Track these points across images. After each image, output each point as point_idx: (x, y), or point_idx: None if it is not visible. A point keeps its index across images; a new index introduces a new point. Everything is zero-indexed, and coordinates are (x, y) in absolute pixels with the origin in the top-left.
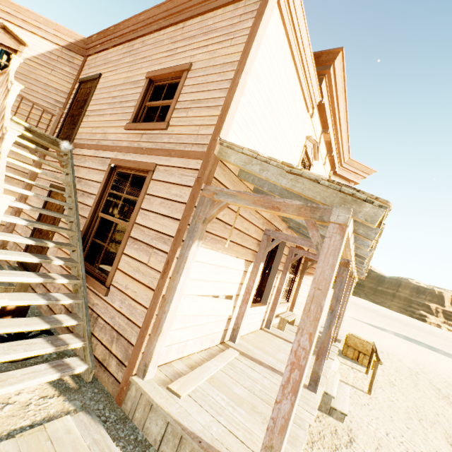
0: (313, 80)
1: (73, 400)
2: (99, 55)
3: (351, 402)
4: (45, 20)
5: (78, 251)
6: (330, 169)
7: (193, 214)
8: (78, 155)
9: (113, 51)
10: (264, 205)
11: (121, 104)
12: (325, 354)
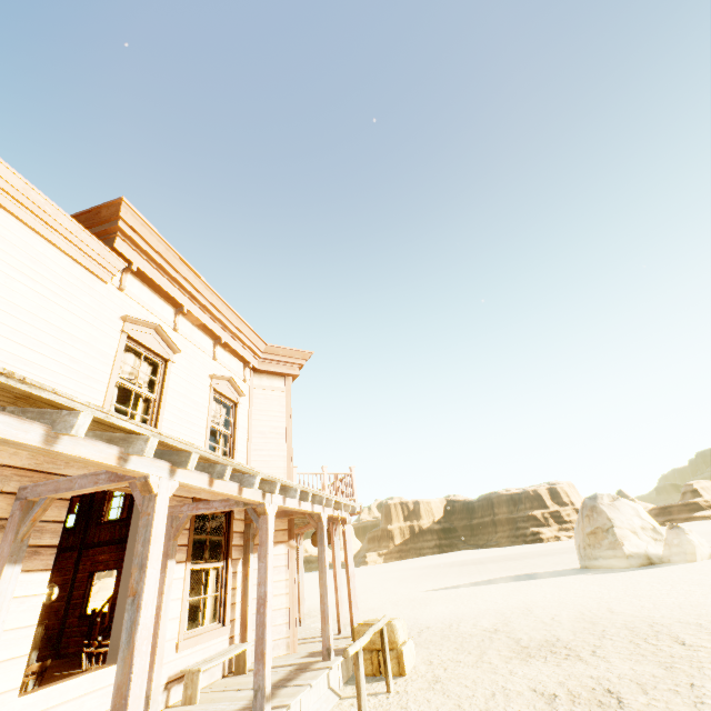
0: (82, 236)
1: None
2: None
3: None
4: None
5: None
6: (242, 365)
7: None
8: None
9: None
10: None
11: None
12: None
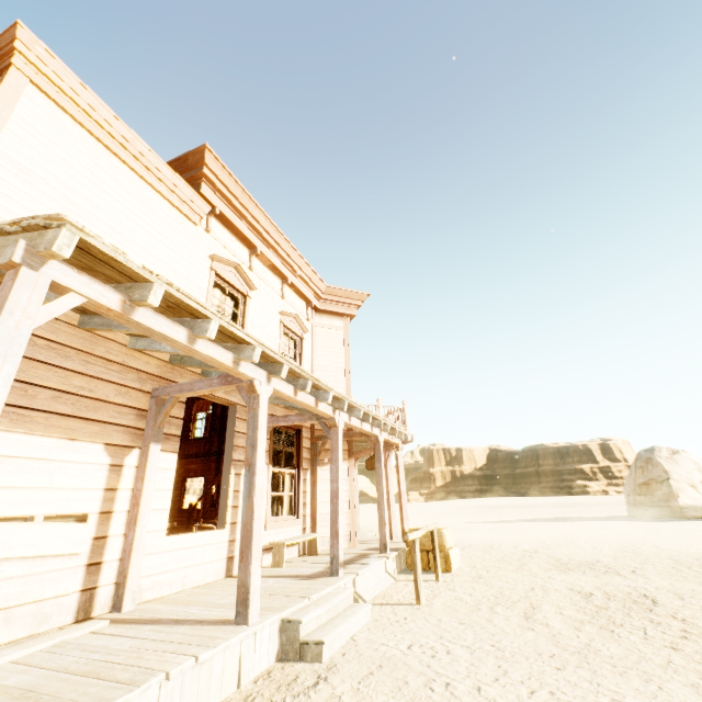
0: (177, 183)
1: None
2: None
3: (371, 626)
4: None
5: None
6: (305, 305)
7: None
8: None
9: None
10: None
11: None
12: (251, 542)
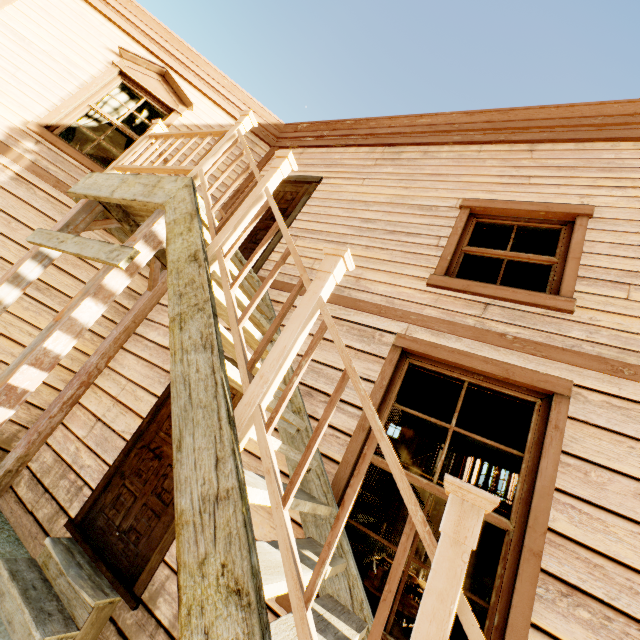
0: None
1: None
2: (309, 151)
3: None
4: (230, 85)
5: (353, 576)
6: None
7: None
8: (277, 303)
9: (345, 151)
10: None
11: (395, 236)
12: None
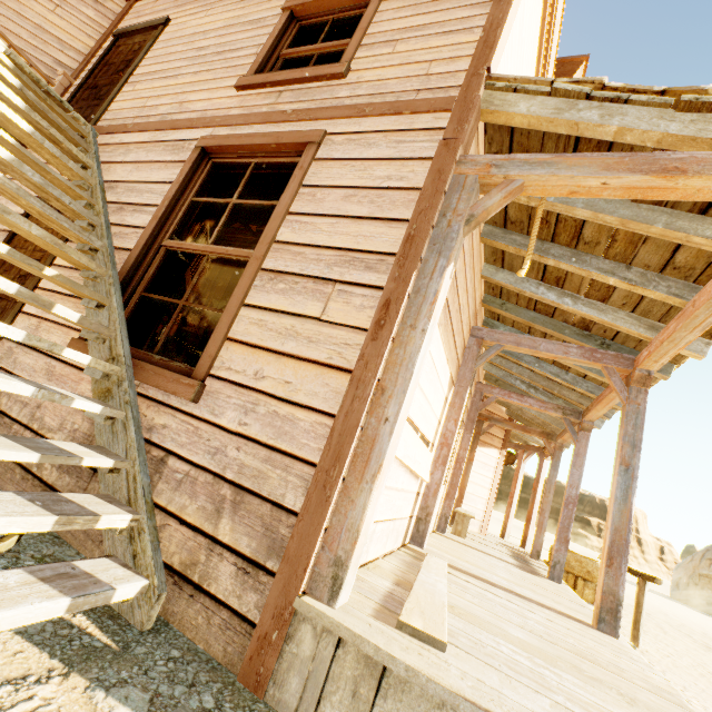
0: None
1: (116, 684)
2: None
3: None
4: None
5: (113, 307)
6: None
7: (439, 207)
8: (109, 145)
9: None
10: (638, 169)
11: (222, 55)
12: (626, 552)
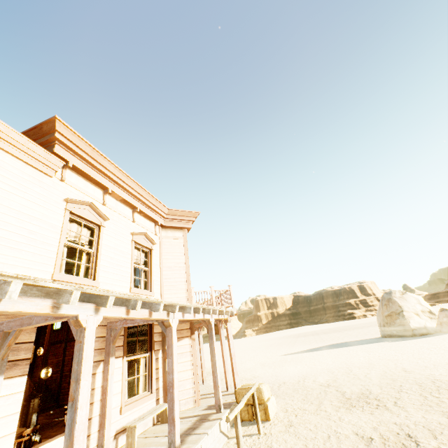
0: (30, 146)
1: None
2: None
3: None
4: None
5: None
6: (153, 224)
7: None
8: None
9: None
10: None
11: None
12: None
